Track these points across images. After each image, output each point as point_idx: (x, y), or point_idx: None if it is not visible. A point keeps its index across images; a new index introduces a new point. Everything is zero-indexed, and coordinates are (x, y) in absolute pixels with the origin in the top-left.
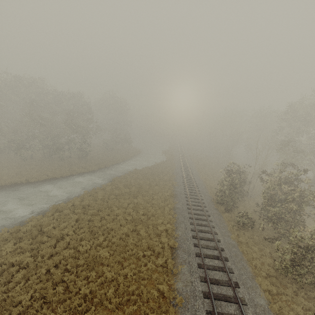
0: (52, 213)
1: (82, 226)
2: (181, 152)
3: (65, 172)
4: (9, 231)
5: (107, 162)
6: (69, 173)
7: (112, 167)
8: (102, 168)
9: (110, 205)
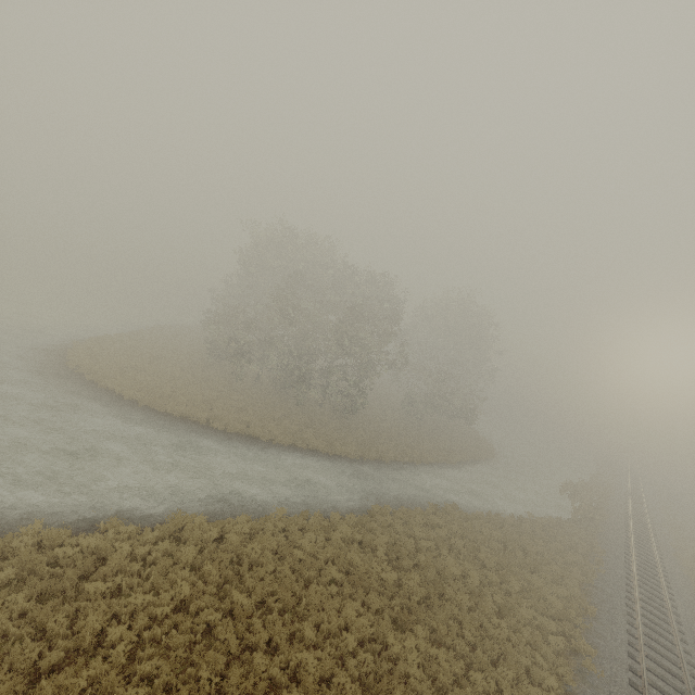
0: (162, 535)
1: (172, 641)
2: (638, 513)
3: (285, 432)
4: (36, 534)
5: (388, 449)
6: (290, 441)
7: (395, 469)
8: (368, 458)
9: (309, 605)
